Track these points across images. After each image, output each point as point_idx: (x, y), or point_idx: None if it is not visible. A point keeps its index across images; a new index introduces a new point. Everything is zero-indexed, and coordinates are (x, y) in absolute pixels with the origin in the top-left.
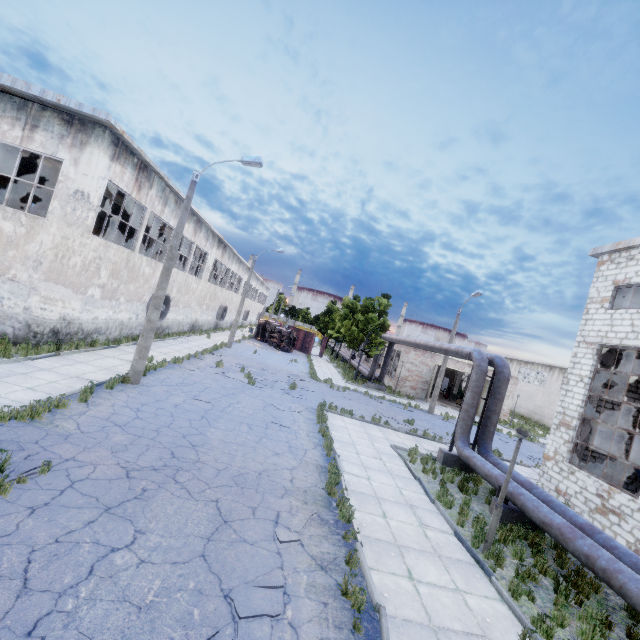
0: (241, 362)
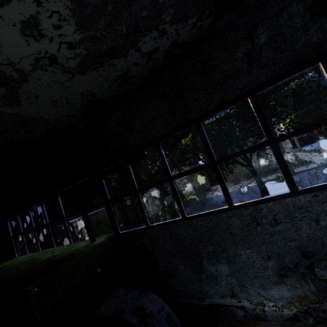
0: (326, 146)
